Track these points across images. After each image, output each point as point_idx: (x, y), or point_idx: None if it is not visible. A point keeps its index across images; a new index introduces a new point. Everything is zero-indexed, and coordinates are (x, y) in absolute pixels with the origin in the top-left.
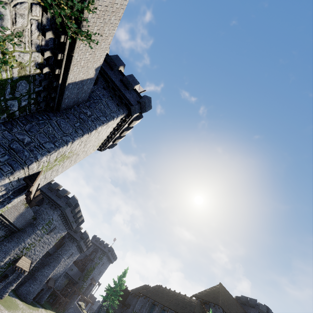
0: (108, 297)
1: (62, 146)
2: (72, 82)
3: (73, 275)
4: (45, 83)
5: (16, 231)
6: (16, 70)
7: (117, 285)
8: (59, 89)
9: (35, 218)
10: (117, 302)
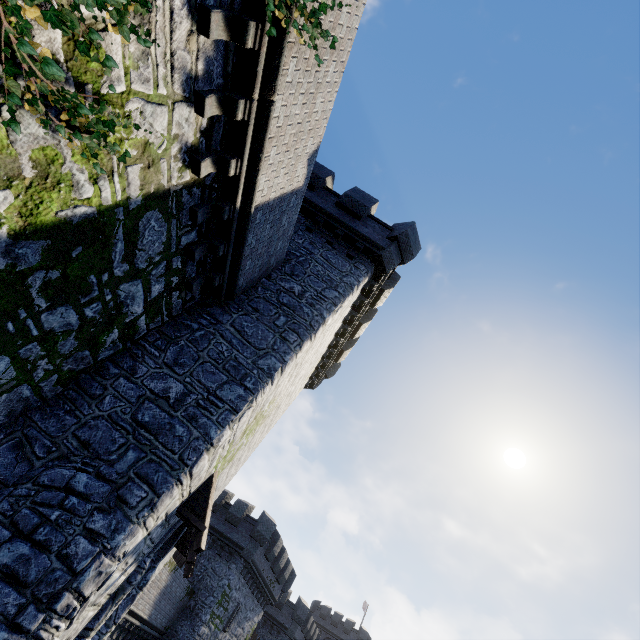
0: None
1: (262, 388)
2: (262, 204)
3: None
4: (203, 217)
5: (157, 638)
6: (137, 174)
7: None
8: (235, 231)
9: (193, 591)
10: None
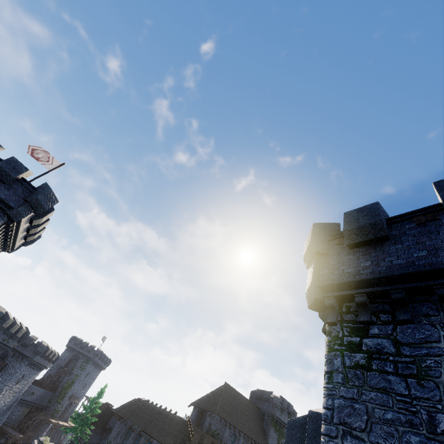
0: (73, 429)
1: None
2: None
3: (37, 399)
4: None
5: None
6: None
7: (86, 411)
8: None
9: None
10: (88, 433)
